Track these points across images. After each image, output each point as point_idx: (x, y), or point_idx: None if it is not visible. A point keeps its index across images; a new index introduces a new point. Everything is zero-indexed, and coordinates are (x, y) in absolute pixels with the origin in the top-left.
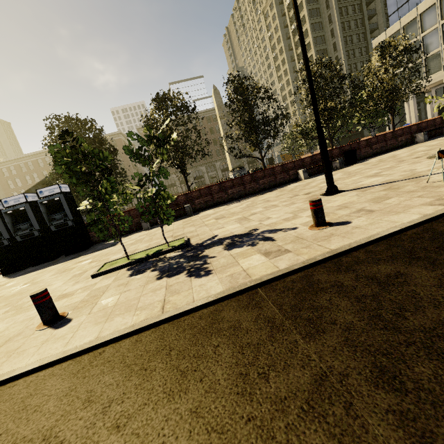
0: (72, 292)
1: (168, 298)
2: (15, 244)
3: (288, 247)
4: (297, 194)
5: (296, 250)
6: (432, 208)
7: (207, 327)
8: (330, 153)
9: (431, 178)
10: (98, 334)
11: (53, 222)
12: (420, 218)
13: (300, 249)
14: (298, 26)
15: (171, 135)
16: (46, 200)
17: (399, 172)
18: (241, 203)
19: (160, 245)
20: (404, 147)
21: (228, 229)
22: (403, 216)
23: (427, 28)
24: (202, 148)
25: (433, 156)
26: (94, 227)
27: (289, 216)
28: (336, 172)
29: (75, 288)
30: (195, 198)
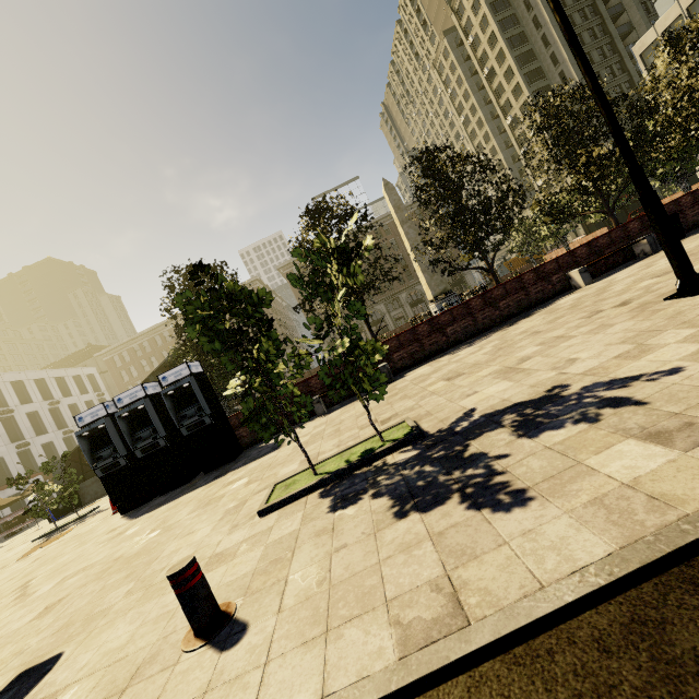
0: (232, 549)
1: (455, 573)
2: (135, 463)
3: None
4: (598, 309)
5: None
6: None
7: (660, 693)
8: (623, 231)
9: None
10: (320, 682)
11: (183, 422)
12: None
13: None
14: (555, 9)
15: (362, 242)
16: (172, 389)
17: None
18: (479, 346)
19: (364, 440)
20: None
21: (490, 394)
22: None
23: None
24: (387, 271)
25: None
26: (255, 422)
27: (627, 349)
28: (650, 260)
29: (236, 541)
30: (393, 351)
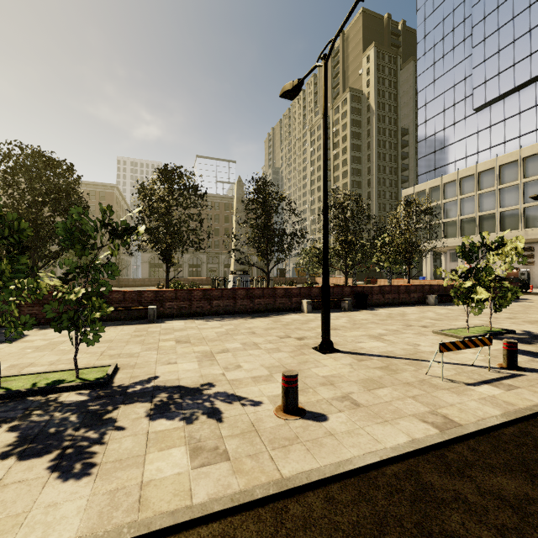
0: None
1: None
2: None
3: (231, 446)
4: (290, 335)
5: (238, 457)
6: (423, 428)
7: None
8: (341, 290)
9: (432, 368)
10: None
11: None
12: (407, 444)
13: (243, 457)
14: (324, 161)
15: (138, 227)
16: None
17: (403, 343)
18: (222, 324)
19: (68, 369)
20: (416, 305)
21: (179, 369)
22: (389, 432)
23: (448, 197)
24: (201, 240)
25: (438, 332)
26: None
27: (263, 374)
28: (342, 314)
29: None
30: (168, 300)
